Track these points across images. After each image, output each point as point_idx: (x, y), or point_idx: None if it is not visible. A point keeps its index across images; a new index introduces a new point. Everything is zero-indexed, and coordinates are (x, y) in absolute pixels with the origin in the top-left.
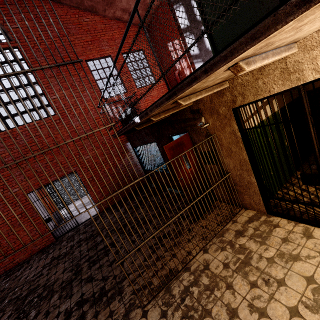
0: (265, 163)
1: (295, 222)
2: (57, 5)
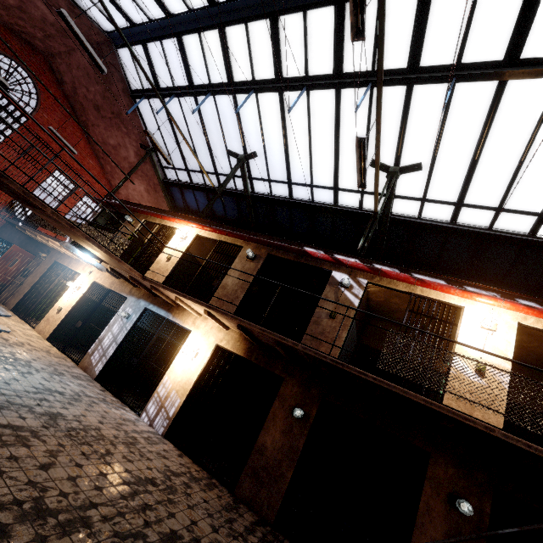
0: (44, 298)
1: (16, 315)
2: (86, 140)
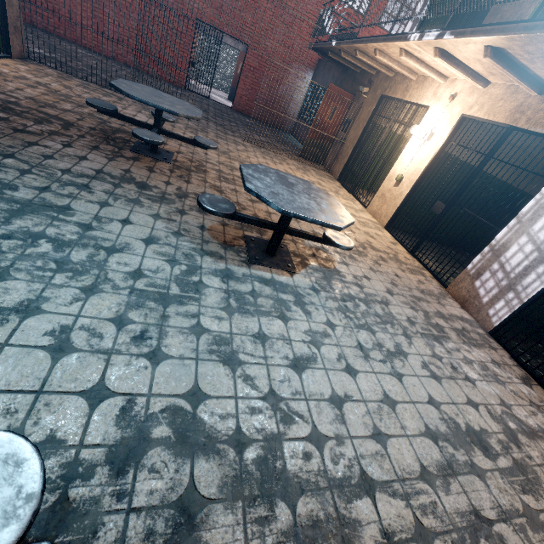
0: None
1: (342, 186)
2: None
